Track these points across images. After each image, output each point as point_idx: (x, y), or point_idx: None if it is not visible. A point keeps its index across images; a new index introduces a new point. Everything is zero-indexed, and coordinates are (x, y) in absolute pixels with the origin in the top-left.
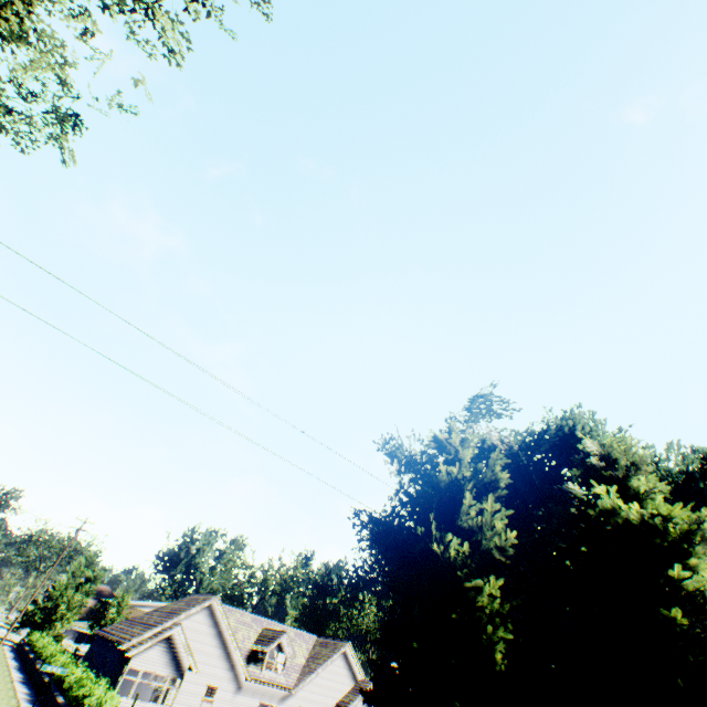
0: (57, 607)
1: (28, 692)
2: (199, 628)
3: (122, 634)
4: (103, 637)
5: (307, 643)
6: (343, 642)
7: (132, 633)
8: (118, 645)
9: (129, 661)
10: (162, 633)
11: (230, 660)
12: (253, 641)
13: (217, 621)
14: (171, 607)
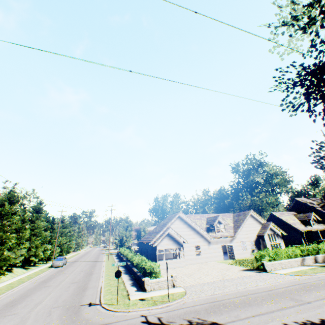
0: (122, 238)
1: (123, 269)
2: (179, 226)
3: (148, 239)
4: (141, 243)
5: (229, 217)
6: (247, 211)
7: (151, 237)
8: (148, 243)
9: (156, 247)
10: (164, 233)
11: (199, 234)
12: (205, 224)
13: (185, 221)
14: (162, 223)
